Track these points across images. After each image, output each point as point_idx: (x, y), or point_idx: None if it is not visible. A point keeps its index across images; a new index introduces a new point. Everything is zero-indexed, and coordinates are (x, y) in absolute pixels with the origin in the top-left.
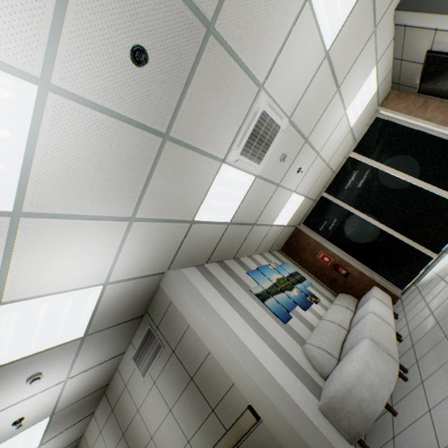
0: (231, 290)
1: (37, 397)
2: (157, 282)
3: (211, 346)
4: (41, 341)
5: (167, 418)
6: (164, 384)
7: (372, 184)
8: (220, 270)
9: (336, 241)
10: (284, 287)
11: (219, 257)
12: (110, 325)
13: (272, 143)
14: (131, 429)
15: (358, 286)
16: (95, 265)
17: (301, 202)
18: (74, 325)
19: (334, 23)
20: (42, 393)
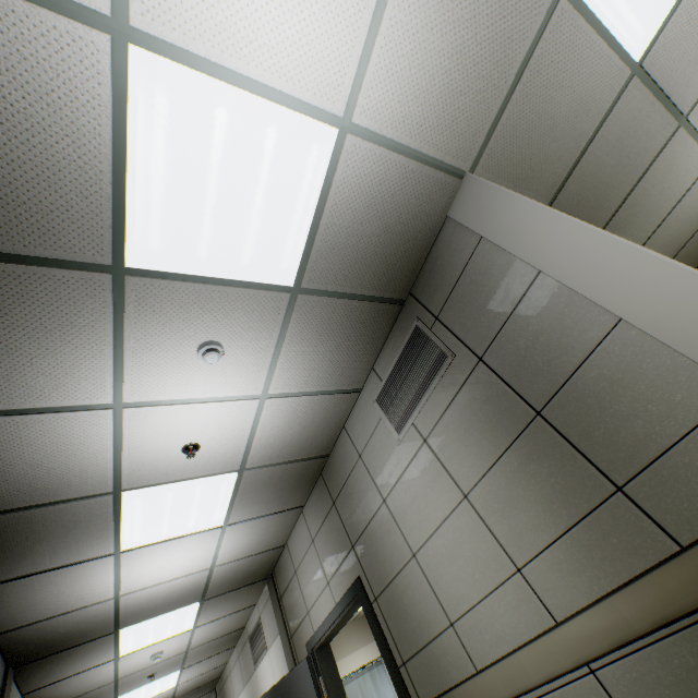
0: None
1: (217, 409)
2: (444, 204)
3: (624, 303)
4: (218, 247)
5: (455, 514)
6: (450, 440)
7: None
8: None
9: None
10: None
11: (576, 203)
12: (341, 291)
13: None
14: (369, 537)
15: None
16: (327, 21)
17: None
18: (278, 240)
19: None
20: (224, 404)
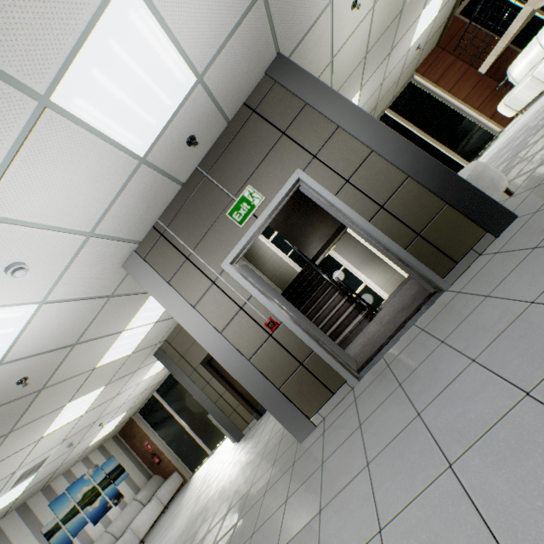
0: (18, 542)
1: None
2: None
3: None
4: None
5: None
6: None
7: (185, 394)
8: (16, 519)
9: (159, 431)
10: (88, 502)
11: (18, 505)
12: None
13: (47, 460)
14: None
15: (167, 469)
16: None
17: (125, 413)
18: None
19: (82, 411)
20: None
